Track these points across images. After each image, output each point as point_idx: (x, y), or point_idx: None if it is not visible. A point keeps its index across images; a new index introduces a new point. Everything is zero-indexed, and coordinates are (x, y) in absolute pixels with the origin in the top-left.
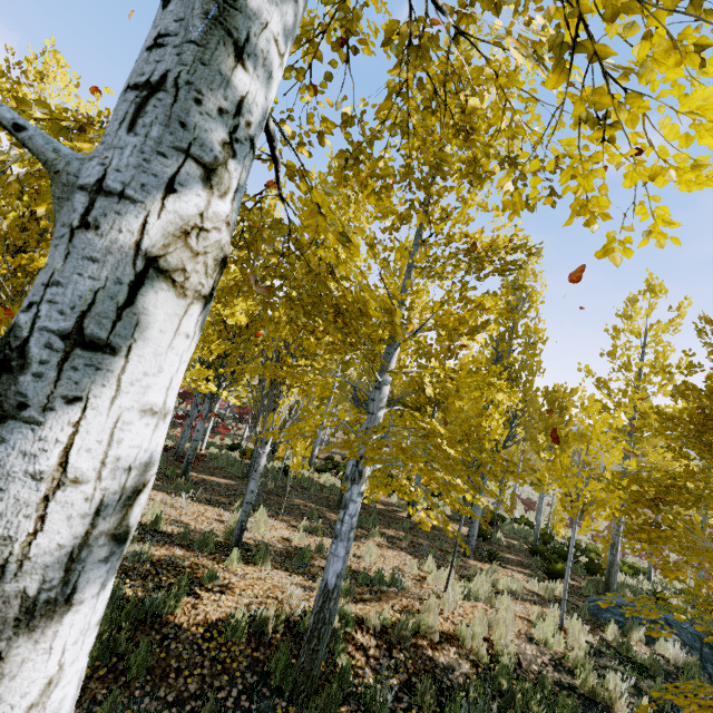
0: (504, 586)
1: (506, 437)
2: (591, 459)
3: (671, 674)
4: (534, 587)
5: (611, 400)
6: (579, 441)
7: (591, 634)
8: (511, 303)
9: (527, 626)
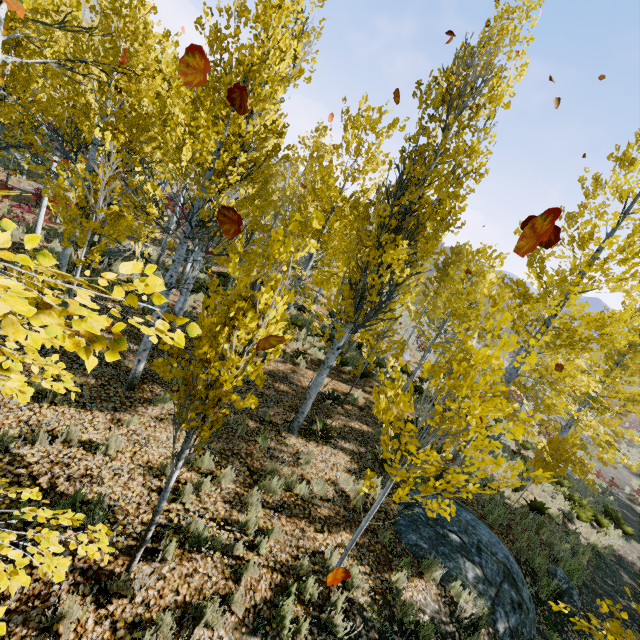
0: (301, 491)
1: (370, 312)
2: (447, 412)
3: (447, 638)
4: (346, 486)
5: (538, 285)
6: (444, 374)
7: (370, 583)
8: (452, 91)
9: (274, 590)
